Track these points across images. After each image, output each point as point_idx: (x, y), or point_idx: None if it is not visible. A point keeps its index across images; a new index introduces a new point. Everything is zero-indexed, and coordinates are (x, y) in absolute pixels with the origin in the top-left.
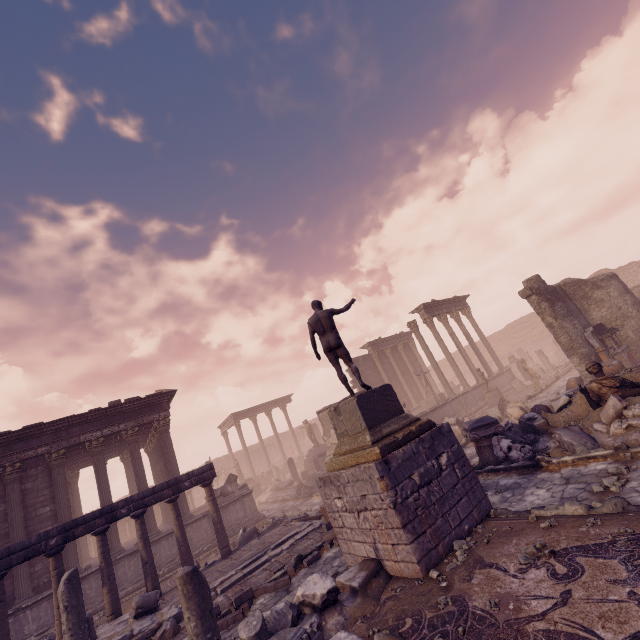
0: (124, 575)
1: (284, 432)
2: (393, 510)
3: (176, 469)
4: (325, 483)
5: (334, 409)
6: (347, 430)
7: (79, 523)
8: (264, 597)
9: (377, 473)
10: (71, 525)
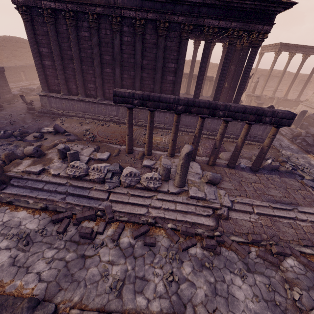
0: (193, 123)
1: (292, 73)
2: None
3: (245, 82)
4: None
5: None
6: None
7: (195, 105)
8: (293, 261)
9: None
10: (191, 103)
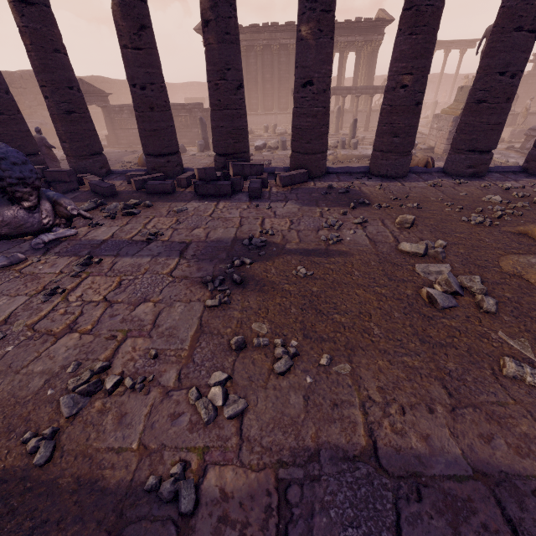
0: None
1: (450, 75)
2: (448, 133)
3: (373, 79)
4: (435, 117)
5: (461, 87)
6: (458, 100)
7: (339, 89)
8: None
9: (452, 120)
10: (336, 89)
